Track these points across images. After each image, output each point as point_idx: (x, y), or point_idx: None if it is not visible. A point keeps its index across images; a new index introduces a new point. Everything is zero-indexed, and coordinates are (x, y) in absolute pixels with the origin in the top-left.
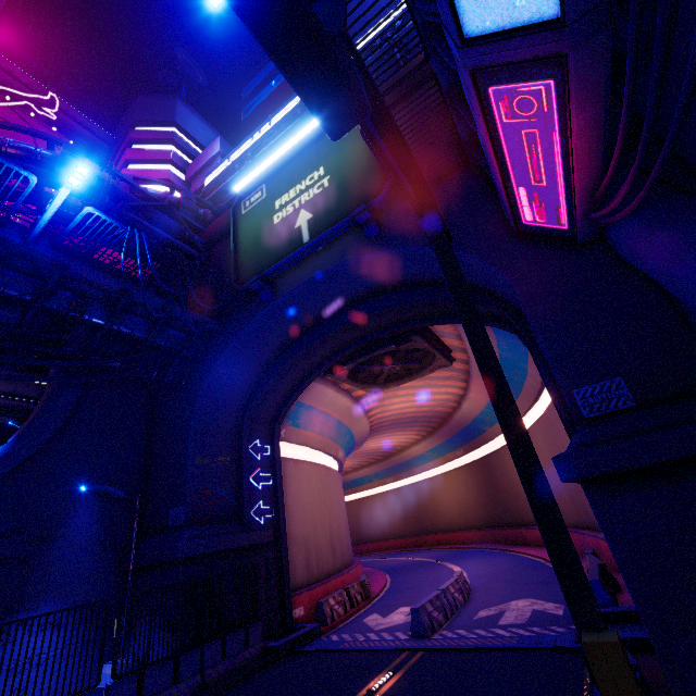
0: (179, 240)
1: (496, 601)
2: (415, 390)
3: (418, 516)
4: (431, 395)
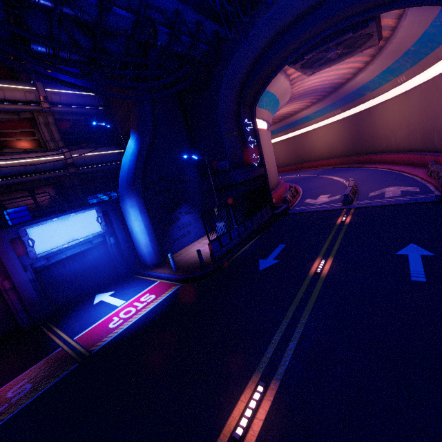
0: None
1: (375, 189)
2: (329, 69)
3: (298, 154)
4: (338, 71)
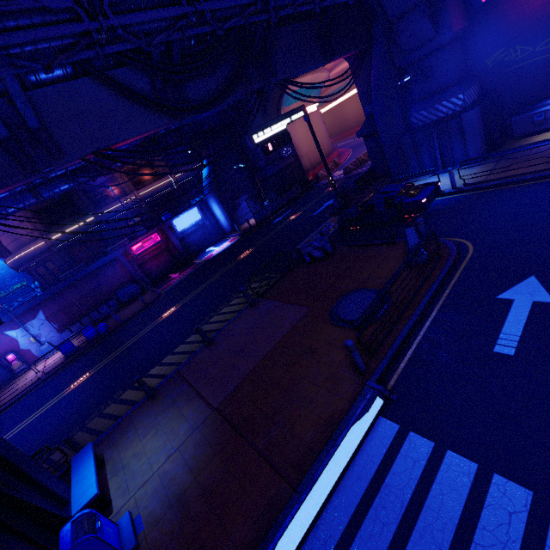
0: None
1: None
2: None
3: None
4: None
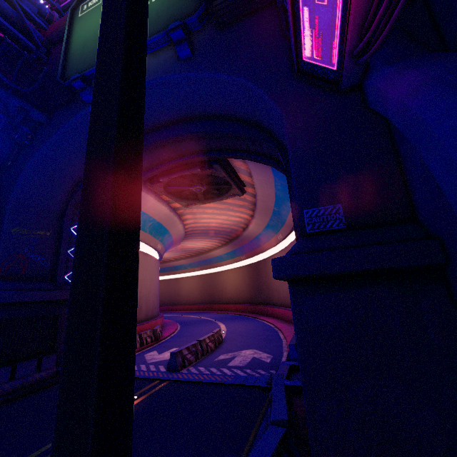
0: (14, 28)
1: (234, 349)
2: (219, 211)
3: (211, 292)
4: (229, 216)
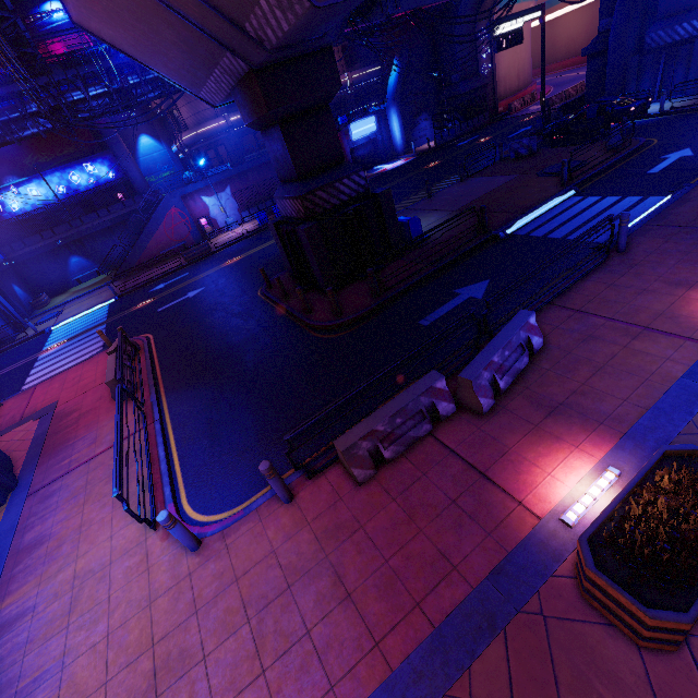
0: None
1: None
2: None
3: None
4: None
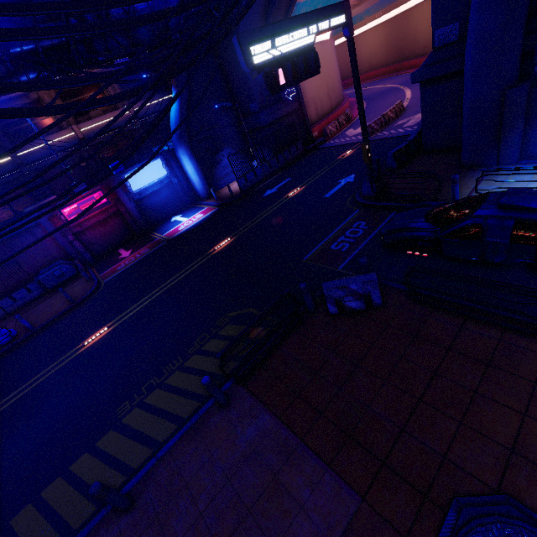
0: None
1: (411, 115)
2: None
3: (399, 46)
4: None
